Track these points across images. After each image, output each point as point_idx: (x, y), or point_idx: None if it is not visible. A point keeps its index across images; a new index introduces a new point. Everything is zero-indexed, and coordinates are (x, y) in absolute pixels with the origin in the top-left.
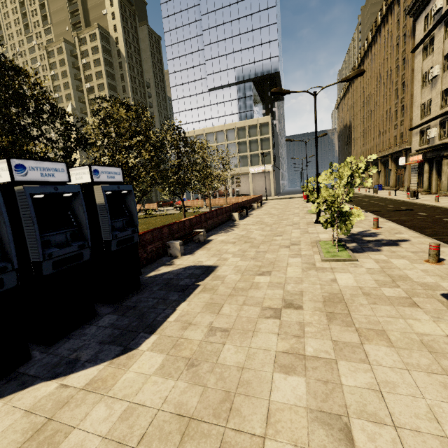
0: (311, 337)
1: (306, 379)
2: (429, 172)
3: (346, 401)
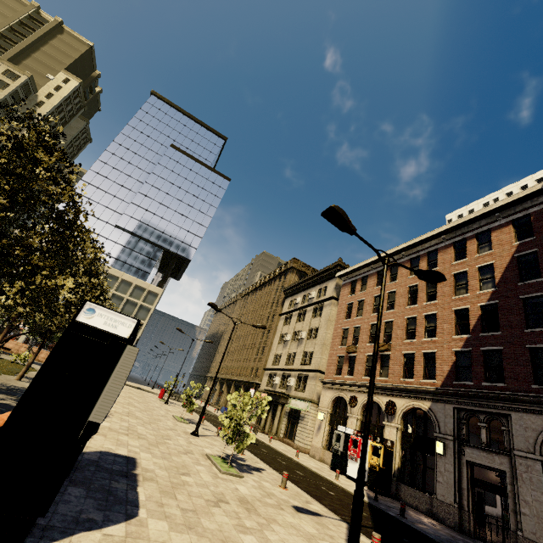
0: (245, 519)
1: (254, 536)
2: (268, 412)
3: None
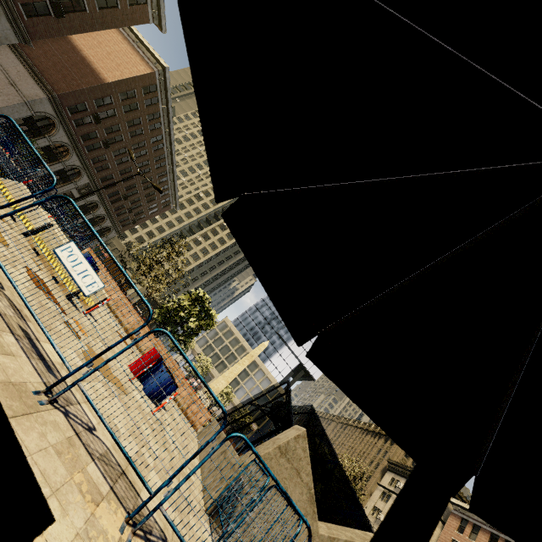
0: None
1: None
2: None
3: None
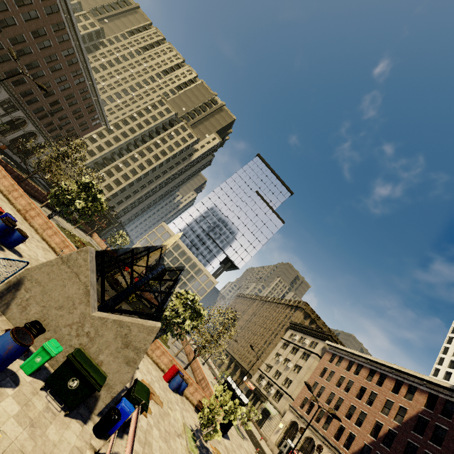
0: None
1: None
2: (251, 399)
3: None
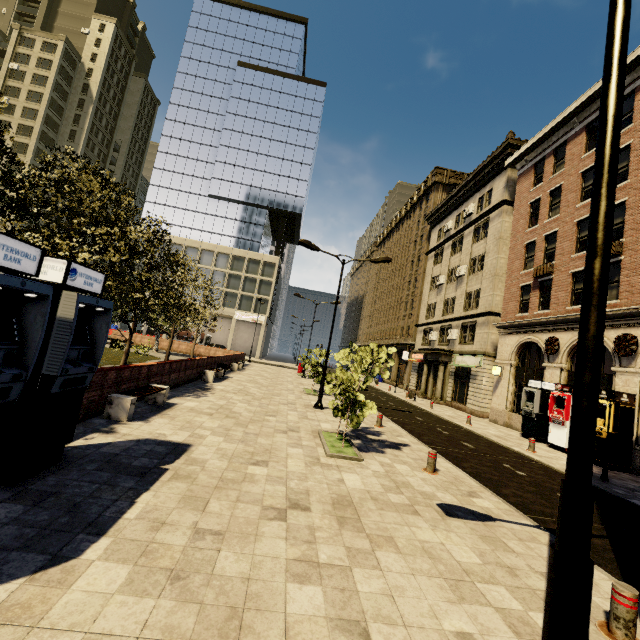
0: (323, 543)
1: (323, 588)
2: (427, 374)
3: (363, 607)
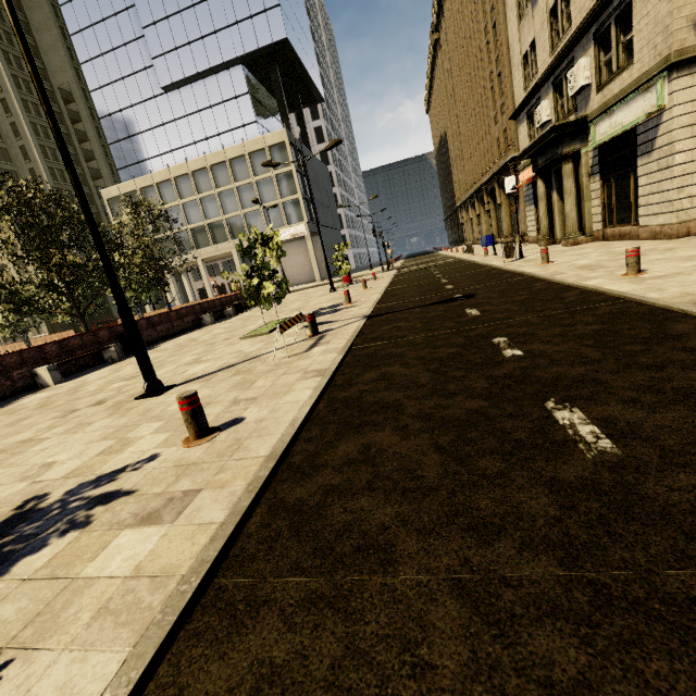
0: None
1: None
2: (547, 198)
3: None
